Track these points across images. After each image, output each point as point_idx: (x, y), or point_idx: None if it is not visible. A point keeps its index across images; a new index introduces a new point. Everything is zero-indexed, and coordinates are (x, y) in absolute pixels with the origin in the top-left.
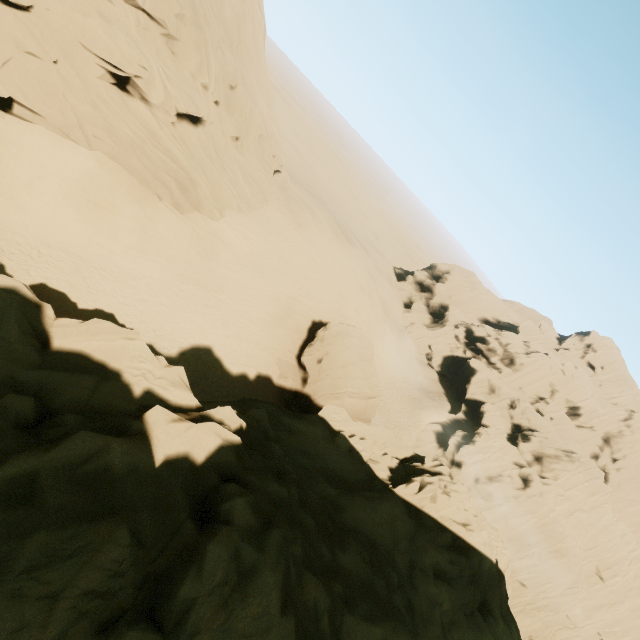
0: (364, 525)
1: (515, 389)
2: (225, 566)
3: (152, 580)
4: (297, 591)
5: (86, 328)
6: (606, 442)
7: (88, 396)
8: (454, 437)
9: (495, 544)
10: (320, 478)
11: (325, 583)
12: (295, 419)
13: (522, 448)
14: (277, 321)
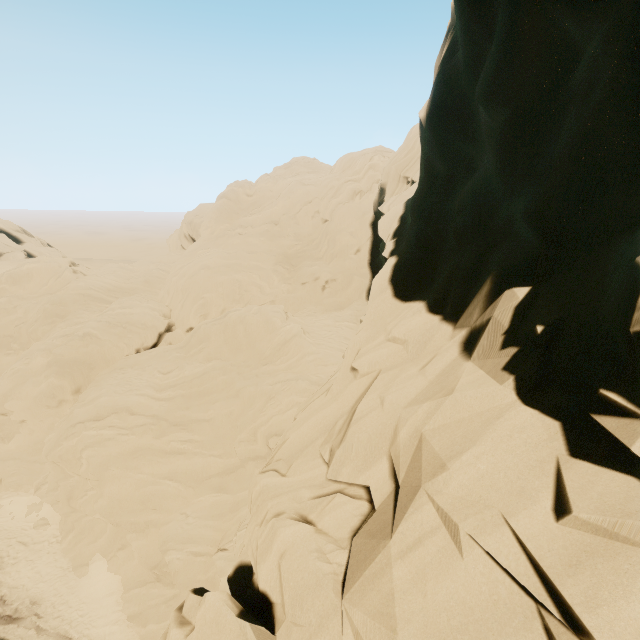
0: None
1: None
2: None
3: None
4: None
5: None
6: None
7: None
8: None
9: None
10: None
11: None
12: None
13: None
14: None
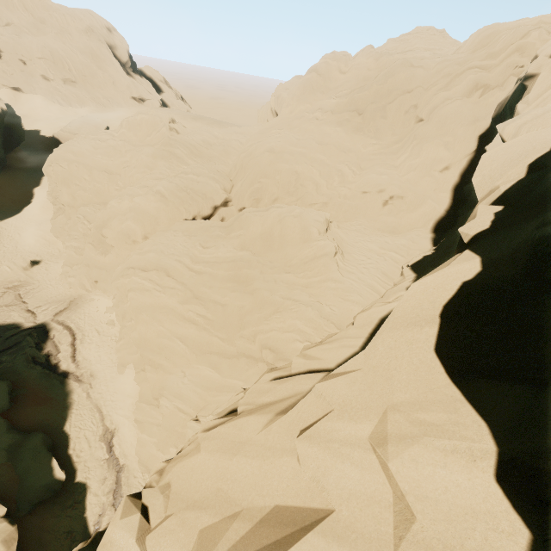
0: None
1: None
2: None
3: None
4: None
5: None
6: None
7: None
8: None
9: None
10: None
11: None
12: None
13: None
14: None
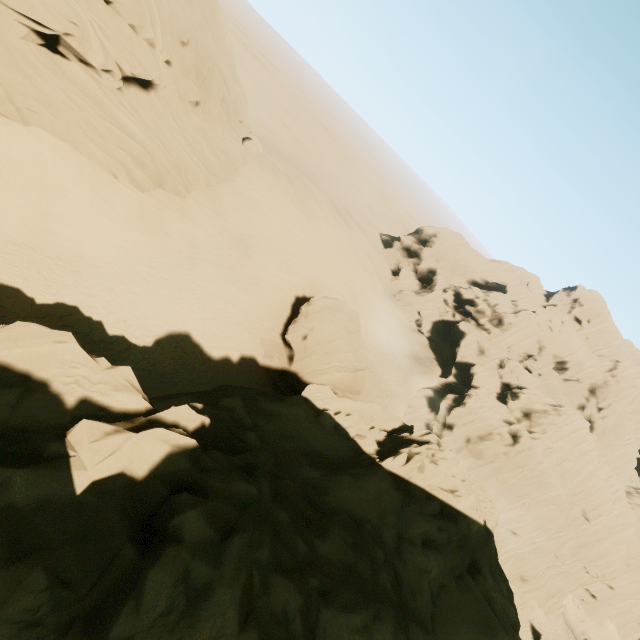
0: (349, 504)
1: (504, 349)
2: (169, 592)
3: (82, 620)
4: (262, 599)
5: (7, 334)
6: (592, 393)
7: (8, 413)
8: (445, 401)
9: (484, 505)
10: (302, 462)
11: (298, 581)
12: (276, 402)
13: (511, 406)
14: (258, 300)
